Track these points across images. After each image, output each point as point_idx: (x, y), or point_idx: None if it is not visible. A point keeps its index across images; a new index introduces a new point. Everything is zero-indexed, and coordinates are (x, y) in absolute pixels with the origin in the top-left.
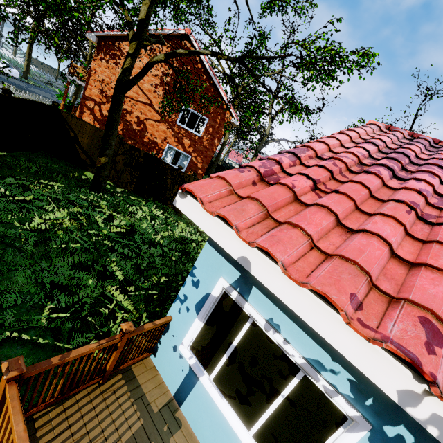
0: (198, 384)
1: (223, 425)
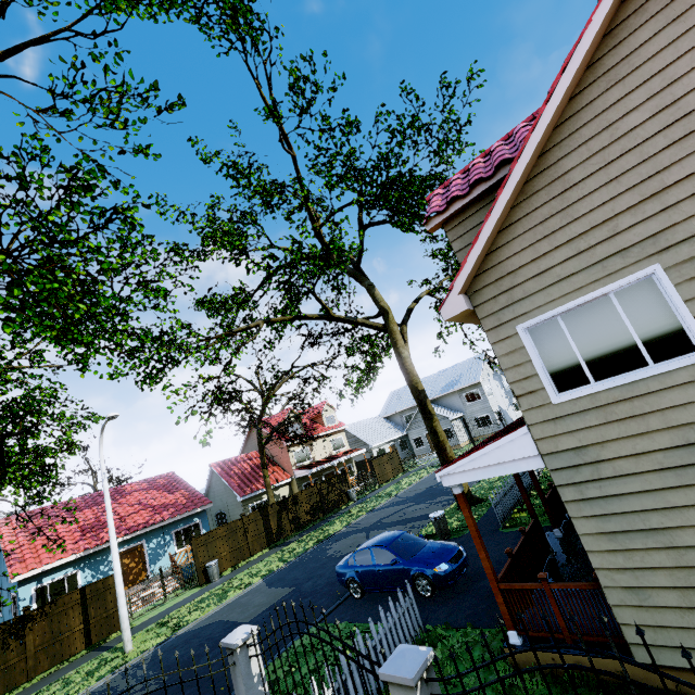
0: None
1: None
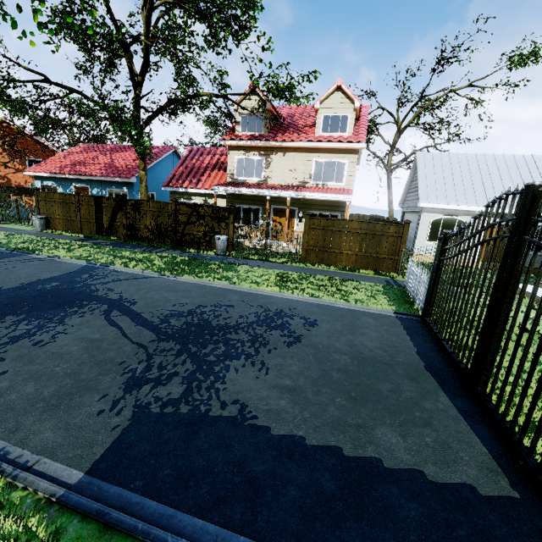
0: None
1: None
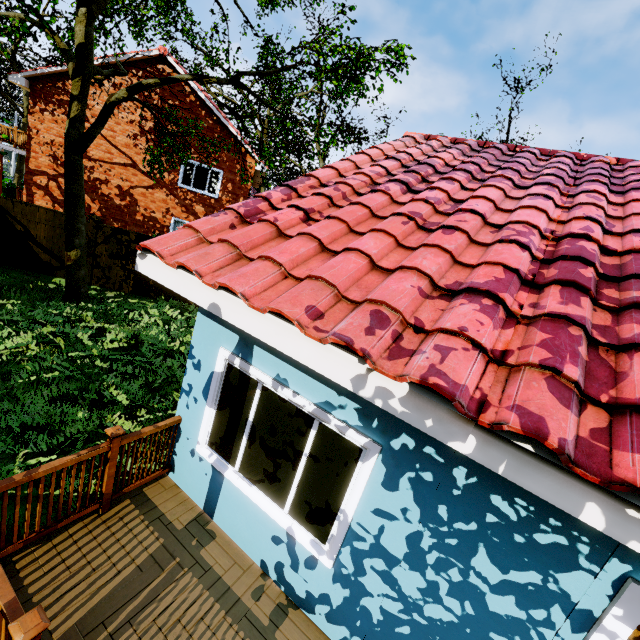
0: (225, 483)
1: (259, 516)
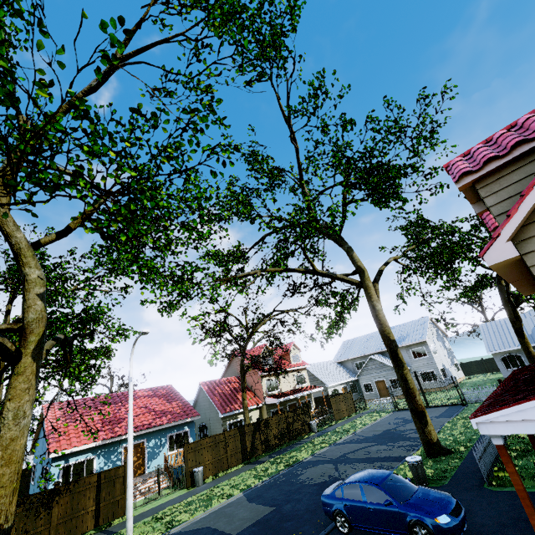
0: None
1: None
